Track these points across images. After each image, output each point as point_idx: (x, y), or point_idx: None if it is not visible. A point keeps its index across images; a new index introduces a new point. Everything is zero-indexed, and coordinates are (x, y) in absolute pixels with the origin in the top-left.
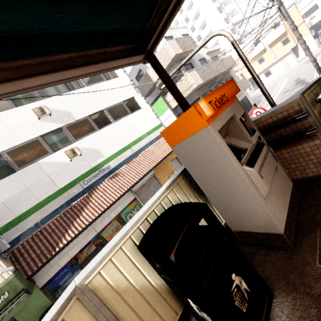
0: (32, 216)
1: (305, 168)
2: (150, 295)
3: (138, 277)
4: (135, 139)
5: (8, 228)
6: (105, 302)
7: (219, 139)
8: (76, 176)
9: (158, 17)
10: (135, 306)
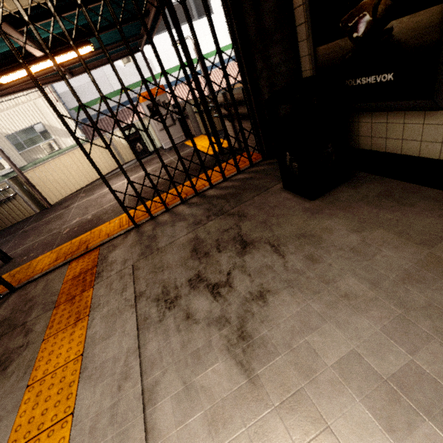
0: (94, 106)
1: (192, 131)
2: (127, 148)
3: (124, 141)
4: (193, 58)
5: (80, 109)
6: (113, 142)
7: (145, 108)
8: (129, 83)
9: (141, 44)
10: (121, 147)
